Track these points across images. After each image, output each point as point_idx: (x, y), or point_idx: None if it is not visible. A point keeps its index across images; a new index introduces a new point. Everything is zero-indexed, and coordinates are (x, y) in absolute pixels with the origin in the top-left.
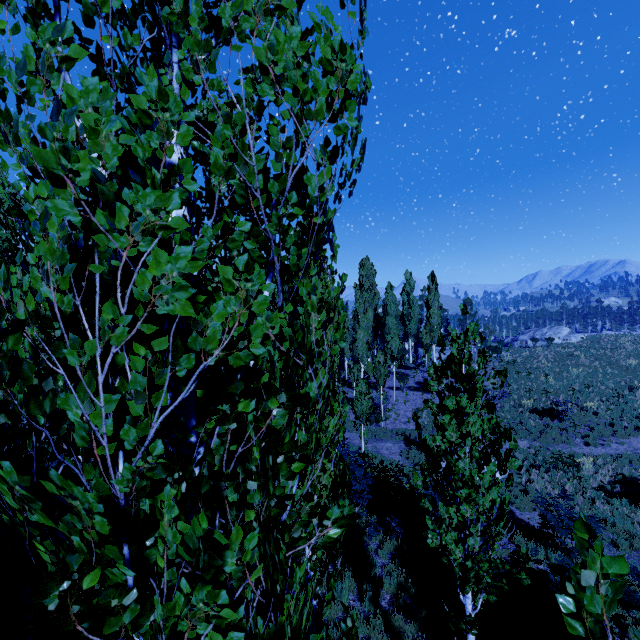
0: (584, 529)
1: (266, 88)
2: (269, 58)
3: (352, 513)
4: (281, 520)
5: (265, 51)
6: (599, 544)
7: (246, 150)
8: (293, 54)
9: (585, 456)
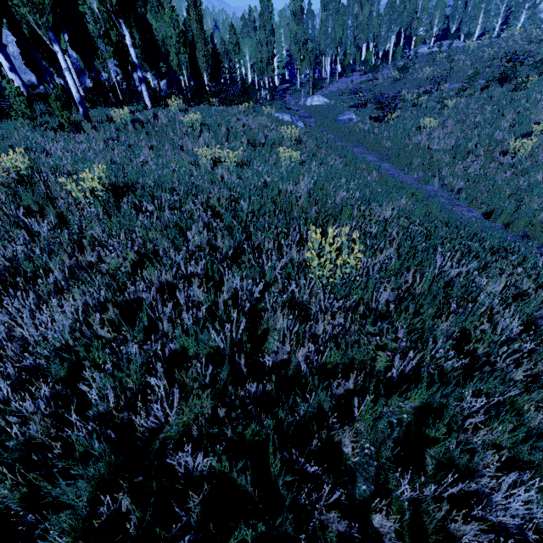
0: None
1: None
2: None
3: None
4: None
5: None
6: None
7: None
8: None
9: None
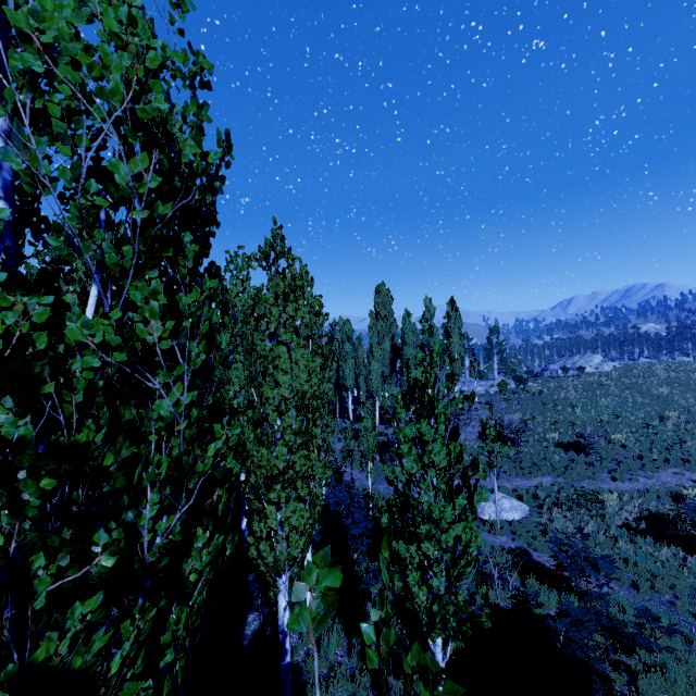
0: (388, 547)
1: (29, 60)
2: (31, 26)
3: (349, 560)
4: (141, 556)
5: (24, 18)
6: (320, 554)
7: (23, 131)
8: (67, 24)
9: (611, 492)
